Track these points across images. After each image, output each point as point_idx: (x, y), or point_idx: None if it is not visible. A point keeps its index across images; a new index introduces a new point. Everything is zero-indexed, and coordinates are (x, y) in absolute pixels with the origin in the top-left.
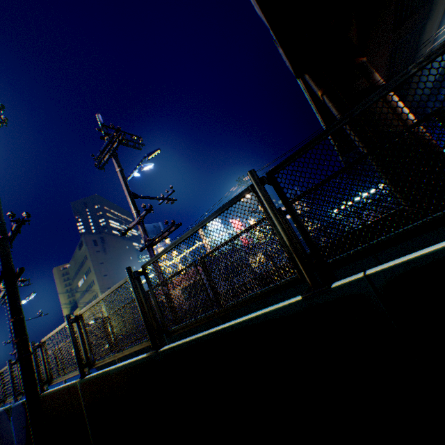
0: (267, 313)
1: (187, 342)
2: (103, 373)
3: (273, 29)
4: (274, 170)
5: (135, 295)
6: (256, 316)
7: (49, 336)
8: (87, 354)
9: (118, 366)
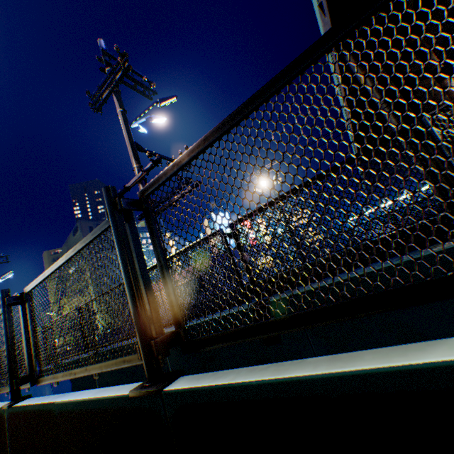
0: None
1: (263, 386)
2: (42, 407)
3: None
4: None
5: (119, 248)
6: None
7: None
8: (31, 360)
9: (69, 402)
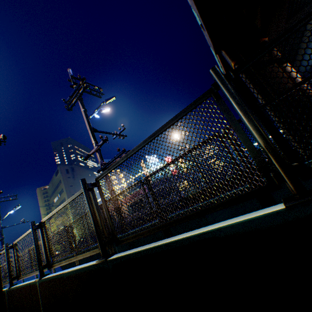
0: (233, 226)
1: (137, 253)
2: (57, 276)
3: (201, 14)
4: (237, 69)
5: (88, 205)
6: (218, 228)
7: (19, 239)
8: (47, 256)
9: (70, 271)
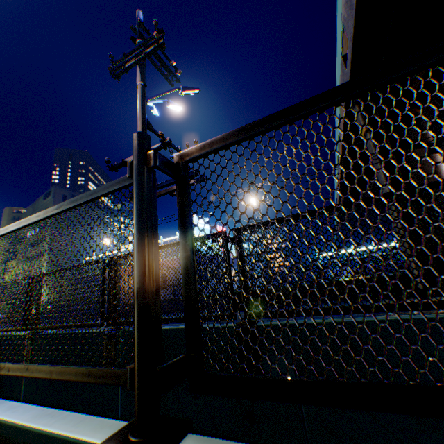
0: None
1: None
2: None
3: (355, 37)
4: None
5: (138, 218)
6: None
7: None
8: None
9: None
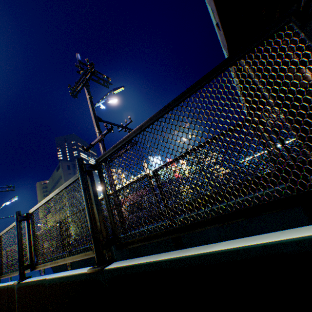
0: None
1: (149, 264)
2: (38, 282)
3: (218, 11)
4: None
5: (84, 192)
6: None
7: (4, 231)
8: (31, 254)
9: (54, 278)
